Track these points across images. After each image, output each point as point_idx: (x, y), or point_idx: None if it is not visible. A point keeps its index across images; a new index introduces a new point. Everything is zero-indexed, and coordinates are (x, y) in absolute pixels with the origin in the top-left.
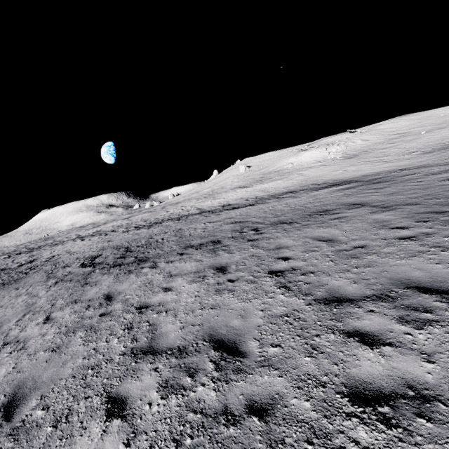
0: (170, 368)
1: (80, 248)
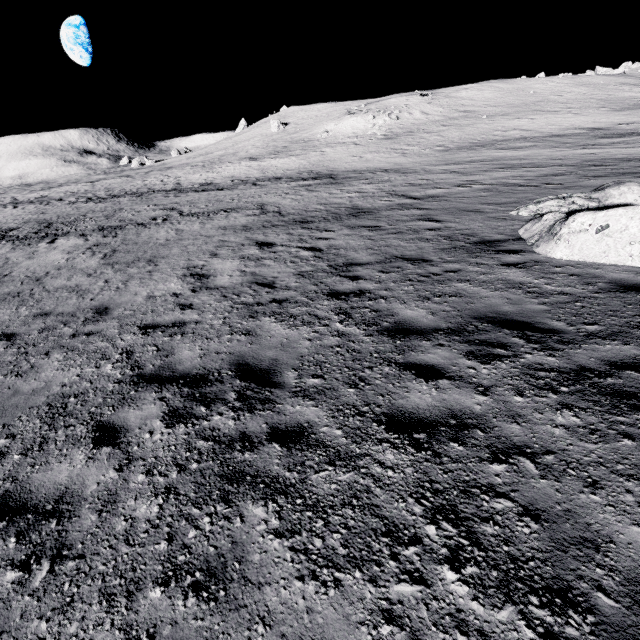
0: (1, 285)
1: (4, 218)
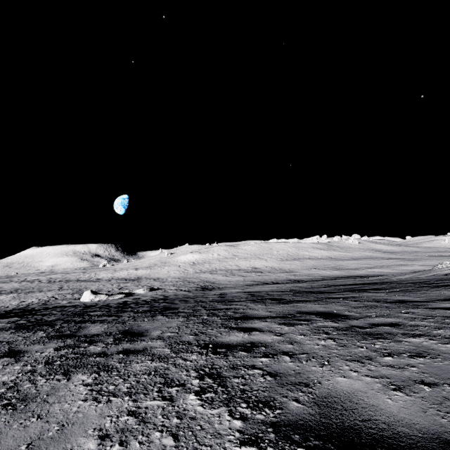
0: None
1: (8, 287)
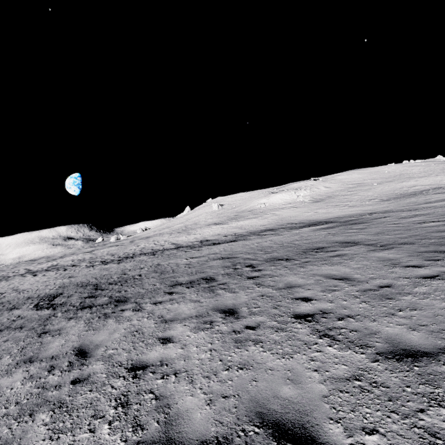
0: None
1: (32, 285)
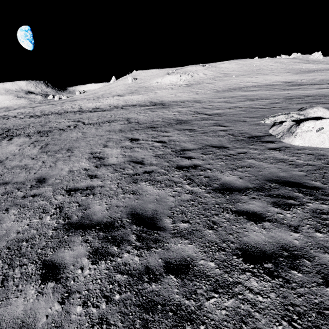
0: None
1: None
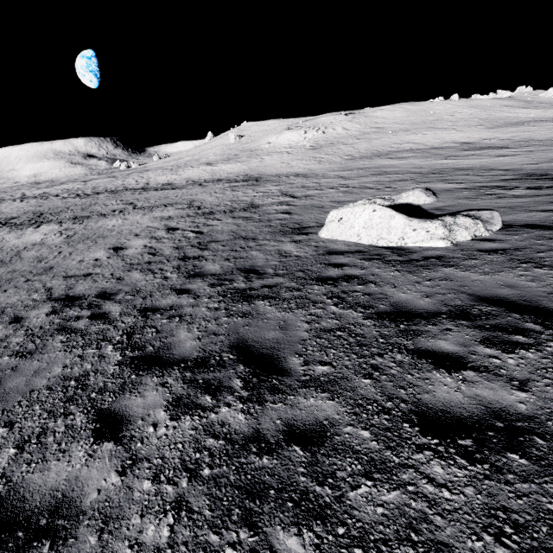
0: None
1: (10, 210)
